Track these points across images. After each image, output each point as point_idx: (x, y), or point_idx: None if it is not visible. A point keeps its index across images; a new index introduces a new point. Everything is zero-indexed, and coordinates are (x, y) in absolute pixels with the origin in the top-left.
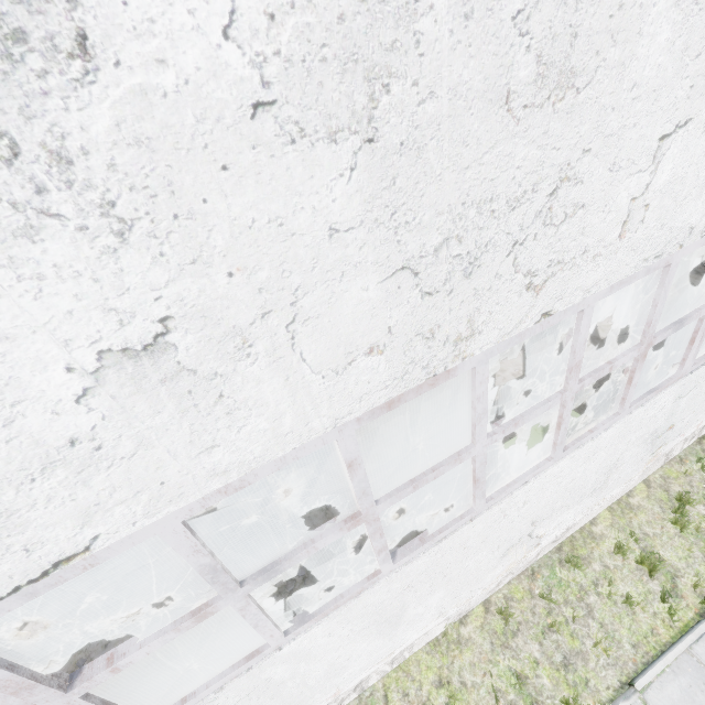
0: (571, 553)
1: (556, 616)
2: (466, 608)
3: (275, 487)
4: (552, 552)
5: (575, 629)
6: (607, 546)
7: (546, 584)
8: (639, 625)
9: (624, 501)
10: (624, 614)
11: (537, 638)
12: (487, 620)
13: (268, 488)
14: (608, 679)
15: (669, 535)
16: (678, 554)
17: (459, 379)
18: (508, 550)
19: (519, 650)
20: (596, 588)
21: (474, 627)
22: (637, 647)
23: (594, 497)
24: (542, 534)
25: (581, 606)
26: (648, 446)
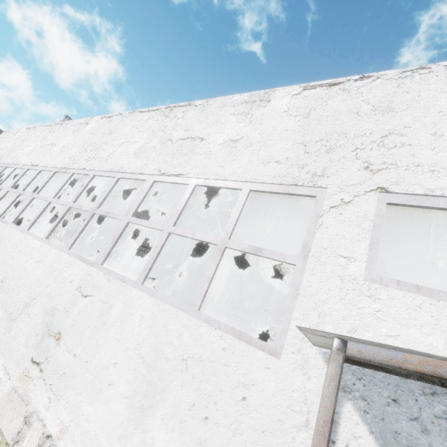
0: None
1: None
2: None
3: None
4: None
5: None
6: None
7: None
8: None
9: None
10: None
11: None
12: None
13: None
14: None
15: None
16: None
17: None
18: None
19: None
20: None
21: None
22: None
23: (4, 328)
24: None
25: None
26: (42, 330)
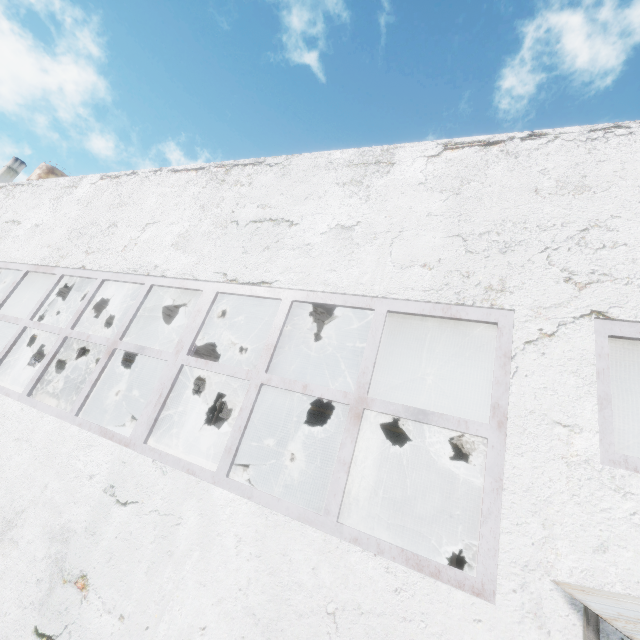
0: None
1: None
2: None
3: None
4: None
5: None
6: None
7: None
8: None
9: None
10: None
11: None
12: None
13: None
14: None
15: None
16: None
17: None
18: None
19: None
20: None
21: None
22: None
23: None
24: None
25: None
26: (47, 572)
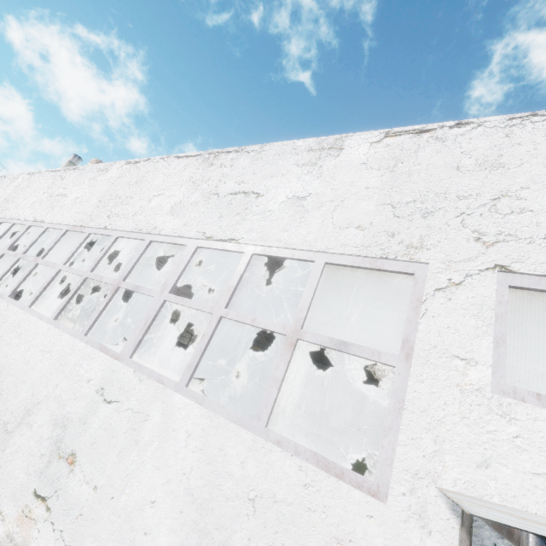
0: None
1: None
2: None
3: None
4: None
5: None
6: None
7: None
8: None
9: None
10: None
11: None
12: None
13: None
14: None
15: None
16: None
17: None
18: None
19: None
20: None
21: None
22: None
23: None
24: None
25: None
26: (49, 449)
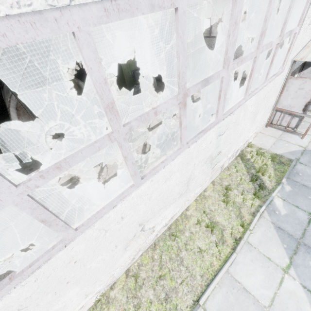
0: (175, 229)
1: (164, 269)
2: (112, 280)
3: (8, 225)
4: (166, 231)
5: (173, 274)
6: (193, 221)
7: (161, 251)
8: (205, 263)
9: (202, 195)
10: (198, 258)
11: (152, 286)
12: (126, 282)
13: (3, 227)
14: (187, 301)
15: (221, 209)
16: (224, 218)
17: (129, 143)
18: (128, 243)
19: (142, 297)
20: (185, 247)
21: (118, 289)
22: (203, 276)
23: (183, 197)
24: (153, 226)
25: (177, 259)
26: (208, 165)
